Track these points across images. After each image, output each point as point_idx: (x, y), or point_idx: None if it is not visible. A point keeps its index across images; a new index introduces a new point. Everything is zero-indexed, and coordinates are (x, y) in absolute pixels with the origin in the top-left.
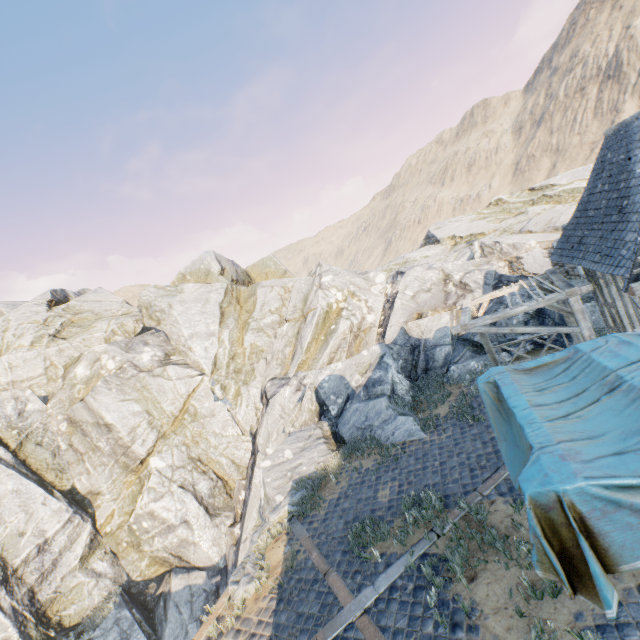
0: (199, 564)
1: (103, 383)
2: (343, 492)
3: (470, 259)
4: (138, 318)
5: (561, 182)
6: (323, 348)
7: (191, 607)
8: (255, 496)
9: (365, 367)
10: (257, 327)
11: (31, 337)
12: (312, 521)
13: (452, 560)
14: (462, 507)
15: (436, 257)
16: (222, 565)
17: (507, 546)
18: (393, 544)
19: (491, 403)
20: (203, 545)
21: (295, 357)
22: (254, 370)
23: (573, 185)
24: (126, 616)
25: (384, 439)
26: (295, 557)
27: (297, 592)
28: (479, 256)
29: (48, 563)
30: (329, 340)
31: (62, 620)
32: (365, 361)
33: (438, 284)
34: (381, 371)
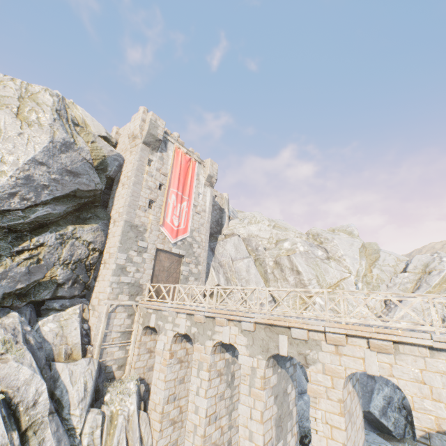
0: None
1: (299, 253)
2: None
3: None
4: (308, 237)
5: None
6: None
7: None
8: None
9: None
10: (380, 268)
11: (268, 222)
12: None
13: None
14: None
15: None
16: None
17: None
18: None
19: None
20: None
21: (421, 288)
22: (379, 286)
23: None
24: None
25: None
26: None
27: None
28: None
29: None
30: None
31: None
32: None
33: None
34: None
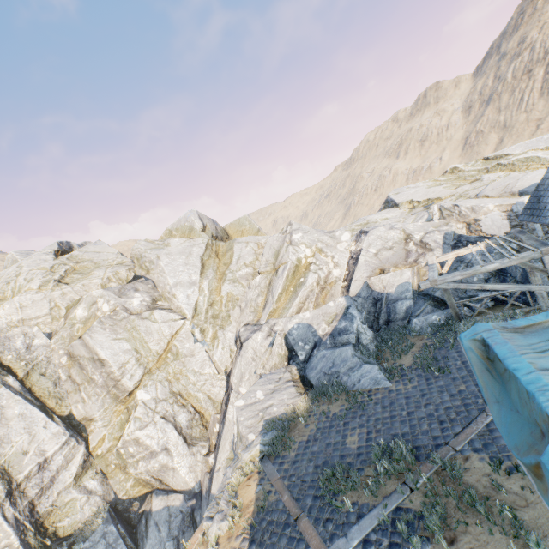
0: (177, 487)
1: (98, 323)
2: (312, 435)
3: (428, 221)
4: (130, 267)
5: (515, 152)
6: (292, 298)
7: (169, 526)
8: (228, 430)
9: (331, 317)
10: (233, 278)
11: (39, 281)
12: (282, 462)
13: (430, 519)
14: (434, 461)
15: (395, 219)
16: (197, 490)
17: (488, 508)
18: (364, 494)
19: (478, 361)
20: (181, 471)
21: (267, 306)
22: (230, 316)
23: (527, 154)
24: (112, 531)
25: (350, 385)
26: (267, 498)
27: (269, 535)
28: (438, 218)
29: (47, 479)
30: (298, 291)
31: (57, 531)
32: (331, 311)
33: (399, 243)
34: (346, 321)
